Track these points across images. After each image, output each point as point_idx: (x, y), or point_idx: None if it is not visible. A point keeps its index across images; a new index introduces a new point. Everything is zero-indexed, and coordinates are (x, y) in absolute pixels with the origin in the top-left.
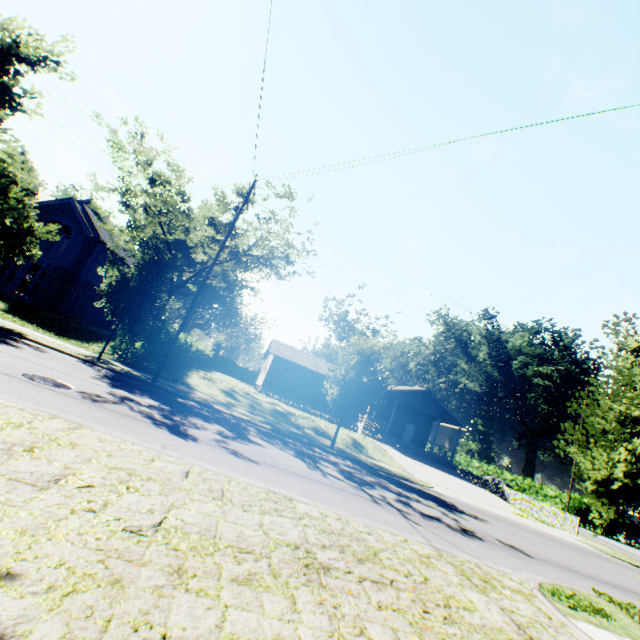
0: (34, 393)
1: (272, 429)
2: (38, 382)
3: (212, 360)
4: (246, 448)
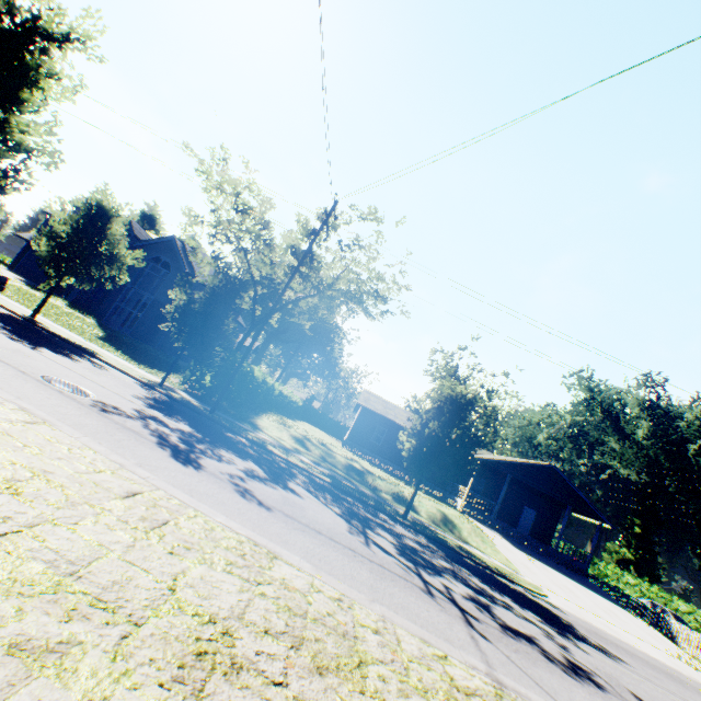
0: (30, 389)
1: (331, 482)
2: (52, 384)
3: (302, 410)
4: (269, 491)
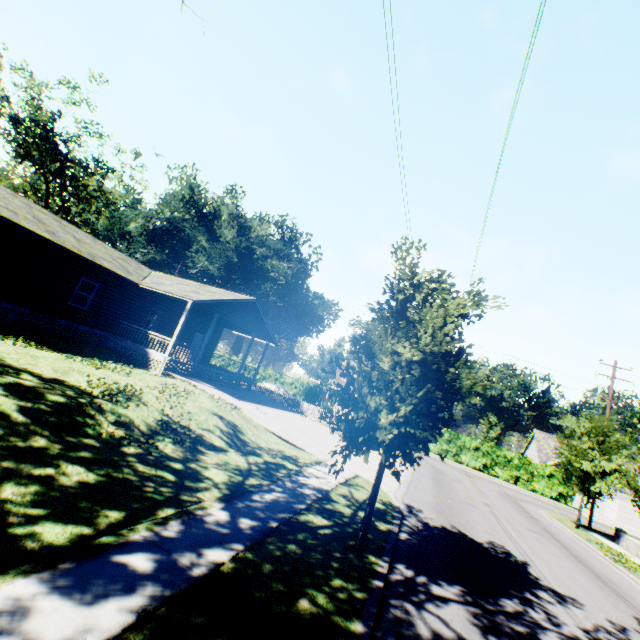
0: None
1: None
2: None
3: None
4: None
